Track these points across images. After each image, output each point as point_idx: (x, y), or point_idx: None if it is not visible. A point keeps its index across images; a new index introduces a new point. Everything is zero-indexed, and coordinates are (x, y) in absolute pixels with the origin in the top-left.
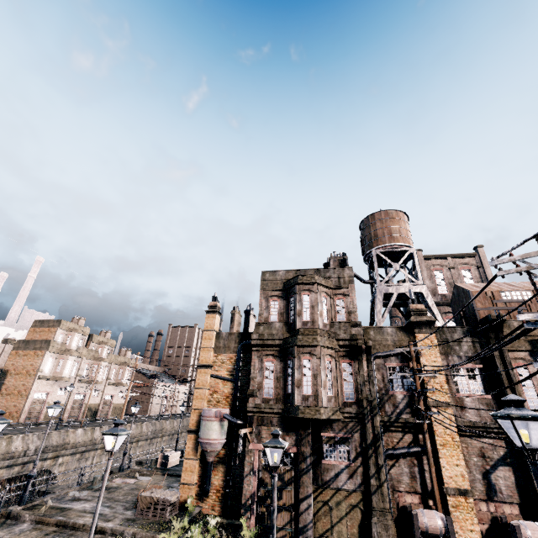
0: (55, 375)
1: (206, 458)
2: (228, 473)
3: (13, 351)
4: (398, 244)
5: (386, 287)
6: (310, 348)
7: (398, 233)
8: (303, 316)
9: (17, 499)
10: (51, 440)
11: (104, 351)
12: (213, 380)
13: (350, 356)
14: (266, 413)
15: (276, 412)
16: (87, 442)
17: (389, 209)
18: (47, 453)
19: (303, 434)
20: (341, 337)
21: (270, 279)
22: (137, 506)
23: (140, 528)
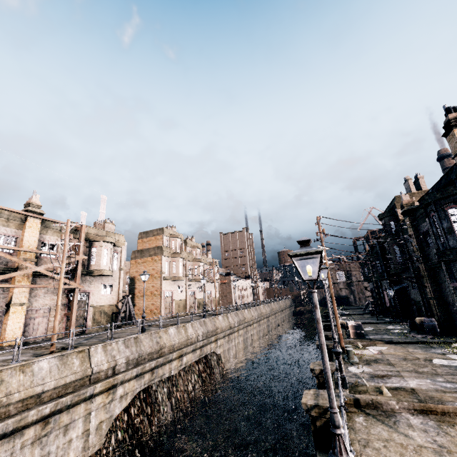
0: (173, 276)
1: None
2: None
3: (132, 261)
4: None
5: None
6: None
7: None
8: None
9: (206, 378)
10: (208, 327)
11: (197, 254)
12: None
13: None
14: None
15: None
16: (227, 327)
17: None
18: (210, 337)
19: None
20: None
21: None
22: None
23: None
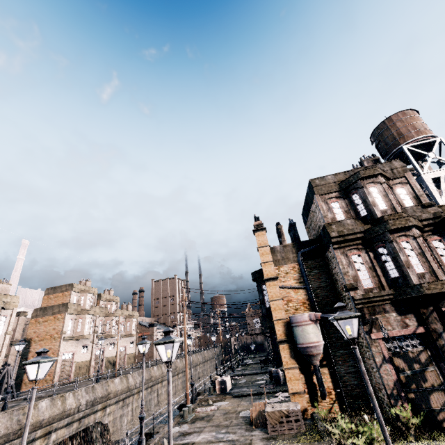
0: (76, 335)
1: (312, 362)
2: (334, 374)
3: (32, 320)
4: (427, 135)
5: (431, 174)
6: (403, 230)
7: (422, 127)
8: (378, 206)
9: None
10: (97, 393)
11: (112, 307)
12: (283, 290)
13: (438, 233)
14: (375, 301)
15: (387, 298)
16: (124, 389)
17: (405, 109)
18: (97, 405)
19: (426, 312)
20: (424, 217)
21: (322, 184)
22: (267, 424)
23: (292, 443)
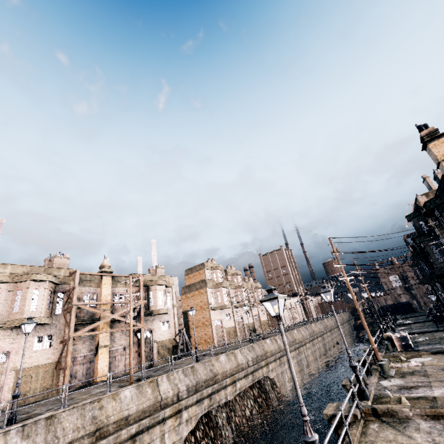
0: (219, 305)
1: None
2: None
3: (182, 296)
4: None
5: None
6: None
7: None
8: None
9: (263, 403)
10: (256, 351)
11: (238, 280)
12: None
13: None
14: None
15: None
16: (276, 350)
17: None
18: (260, 362)
19: None
20: None
21: None
22: None
23: None
